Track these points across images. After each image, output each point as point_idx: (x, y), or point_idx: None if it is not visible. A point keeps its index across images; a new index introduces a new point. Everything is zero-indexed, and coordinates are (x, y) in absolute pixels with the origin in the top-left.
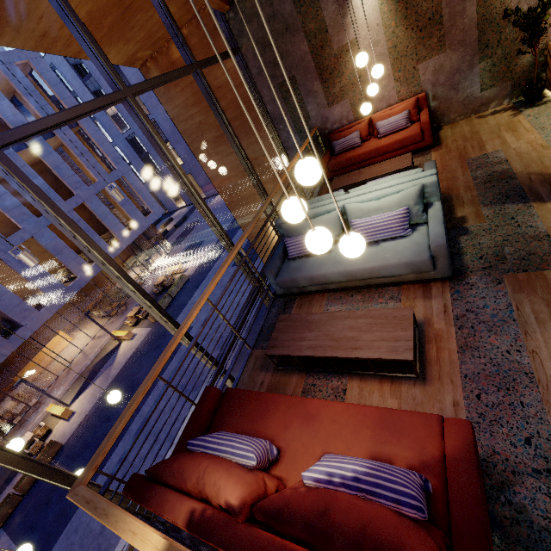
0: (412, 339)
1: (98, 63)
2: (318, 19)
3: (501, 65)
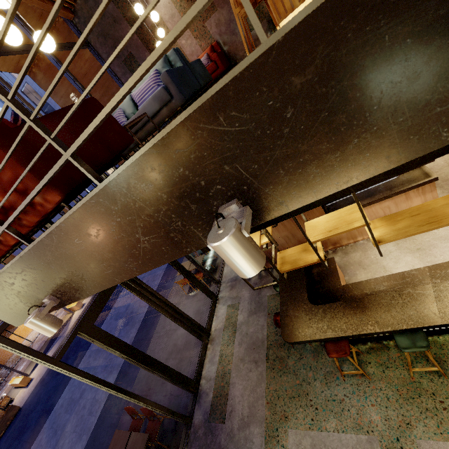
0: (132, 120)
1: None
2: (132, 9)
3: (254, 10)
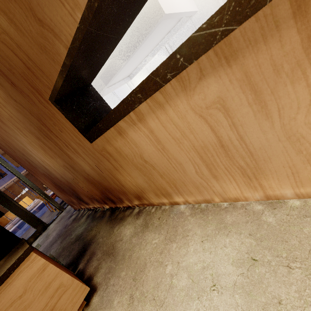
0: None
1: None
2: None
3: None
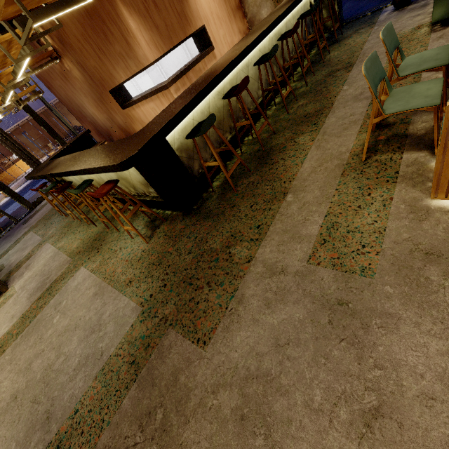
0: None
1: None
2: None
3: None
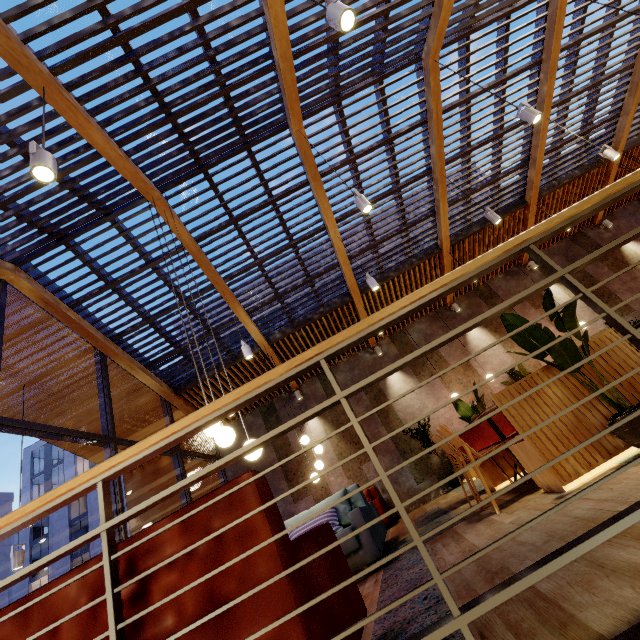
0: None
1: (106, 420)
2: (284, 438)
3: (421, 464)
